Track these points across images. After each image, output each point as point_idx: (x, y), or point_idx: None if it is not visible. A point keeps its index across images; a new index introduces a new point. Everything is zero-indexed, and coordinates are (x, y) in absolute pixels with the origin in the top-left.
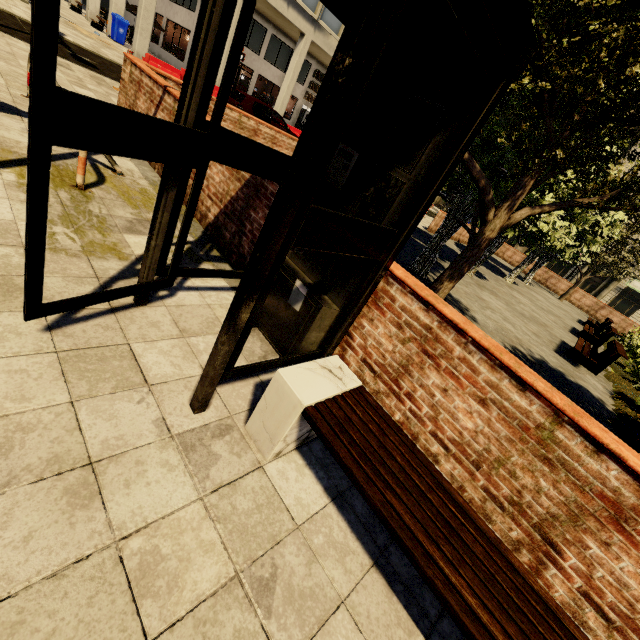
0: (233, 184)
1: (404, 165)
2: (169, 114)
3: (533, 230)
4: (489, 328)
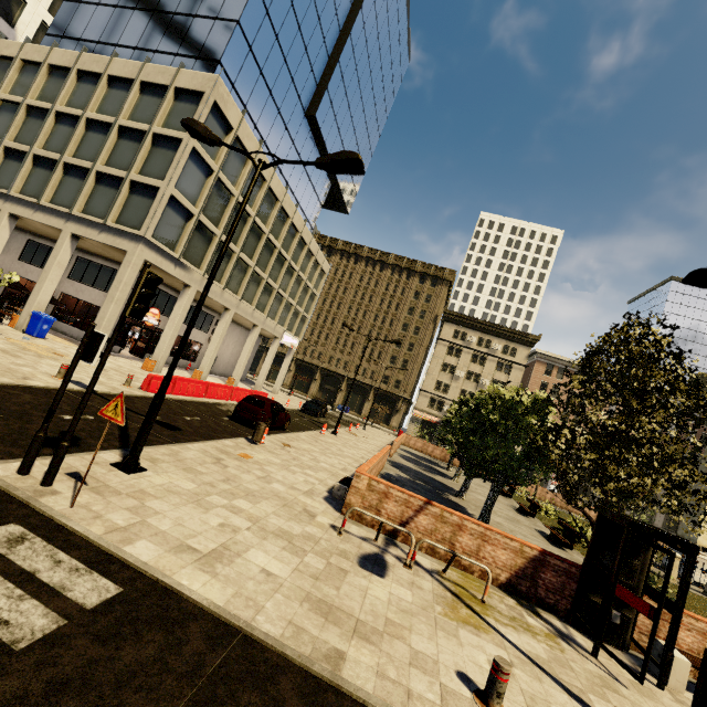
0: (520, 560)
1: (636, 559)
2: (436, 517)
3: None
4: None
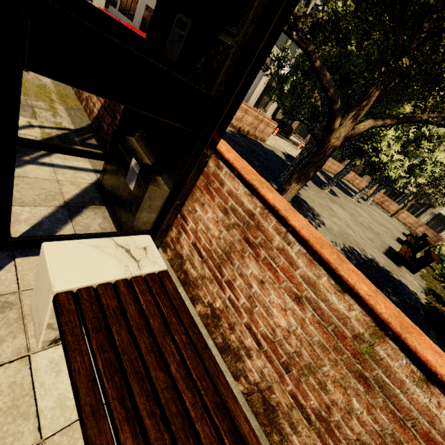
0: None
1: (233, 25)
2: None
3: (375, 160)
4: (334, 231)
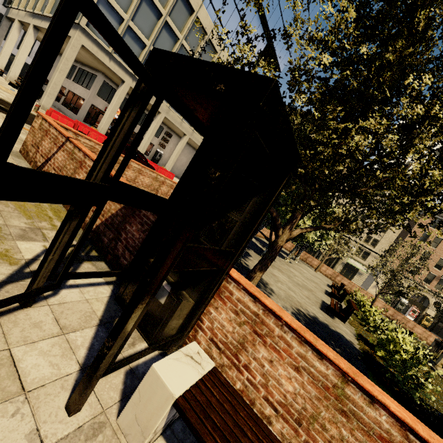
0: (114, 205)
1: (236, 211)
2: (68, 154)
3: None
4: (282, 296)
